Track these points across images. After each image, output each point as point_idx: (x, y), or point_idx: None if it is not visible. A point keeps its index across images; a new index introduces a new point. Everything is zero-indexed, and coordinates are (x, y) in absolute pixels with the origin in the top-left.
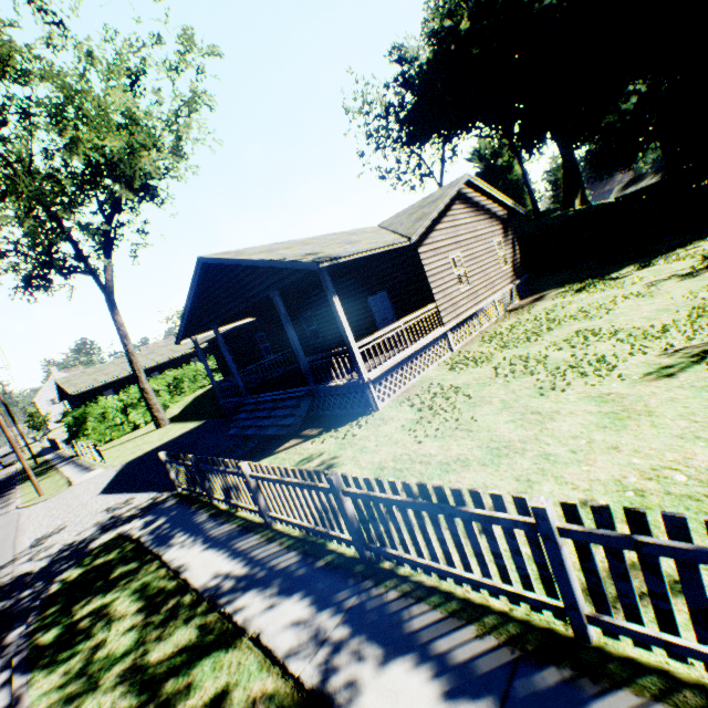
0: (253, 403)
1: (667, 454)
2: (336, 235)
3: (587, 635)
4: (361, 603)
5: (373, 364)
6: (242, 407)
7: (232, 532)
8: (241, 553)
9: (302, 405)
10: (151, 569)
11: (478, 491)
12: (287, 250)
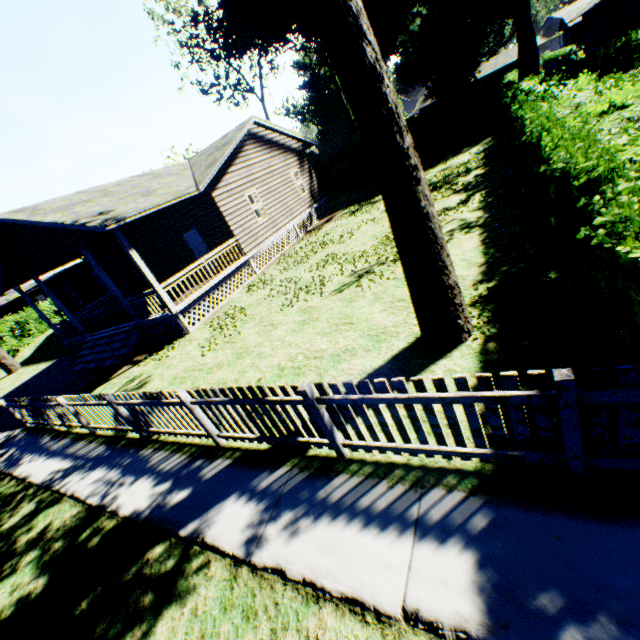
0: (95, 339)
1: (307, 345)
2: (143, 177)
3: (219, 443)
4: (133, 460)
5: (187, 295)
6: (84, 345)
7: (67, 444)
8: (71, 455)
9: (132, 337)
10: (4, 483)
11: (163, 391)
12: (84, 206)
